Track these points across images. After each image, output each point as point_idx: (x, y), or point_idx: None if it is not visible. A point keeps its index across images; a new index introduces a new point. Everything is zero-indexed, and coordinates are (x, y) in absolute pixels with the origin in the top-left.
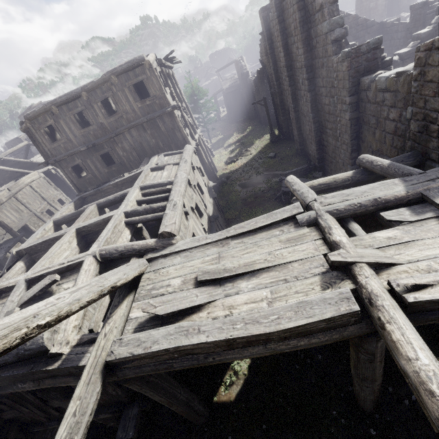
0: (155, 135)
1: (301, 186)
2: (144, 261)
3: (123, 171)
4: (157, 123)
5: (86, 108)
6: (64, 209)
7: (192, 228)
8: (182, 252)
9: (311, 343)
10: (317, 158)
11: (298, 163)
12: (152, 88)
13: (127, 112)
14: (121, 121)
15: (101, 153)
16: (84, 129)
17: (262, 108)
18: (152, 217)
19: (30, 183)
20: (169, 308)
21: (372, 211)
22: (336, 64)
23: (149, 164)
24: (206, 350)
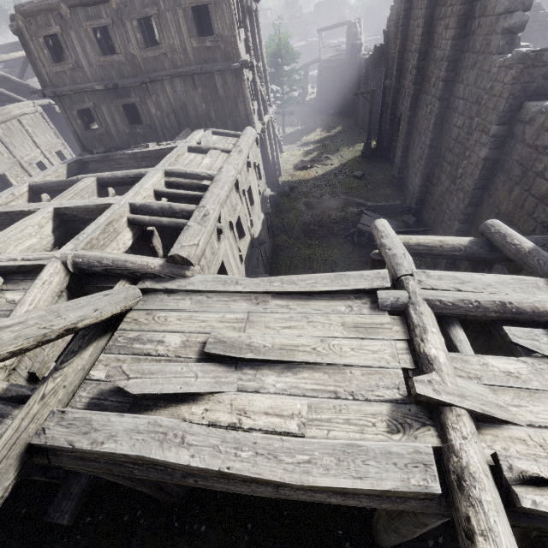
0: (208, 98)
1: (395, 243)
2: (136, 292)
3: (152, 139)
4: (214, 81)
5: (113, 23)
6: (51, 171)
7: (223, 254)
8: (195, 294)
9: (346, 503)
10: (416, 197)
11: (389, 196)
12: (220, 23)
13: (174, 50)
14: (162, 61)
15: (125, 102)
16: (106, 56)
17: (365, 103)
18: (169, 222)
19: (19, 116)
20: (148, 385)
21: (492, 319)
22: (498, 68)
23: (187, 140)
24: (187, 470)
